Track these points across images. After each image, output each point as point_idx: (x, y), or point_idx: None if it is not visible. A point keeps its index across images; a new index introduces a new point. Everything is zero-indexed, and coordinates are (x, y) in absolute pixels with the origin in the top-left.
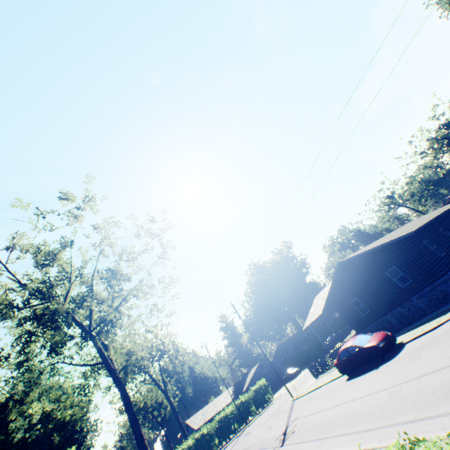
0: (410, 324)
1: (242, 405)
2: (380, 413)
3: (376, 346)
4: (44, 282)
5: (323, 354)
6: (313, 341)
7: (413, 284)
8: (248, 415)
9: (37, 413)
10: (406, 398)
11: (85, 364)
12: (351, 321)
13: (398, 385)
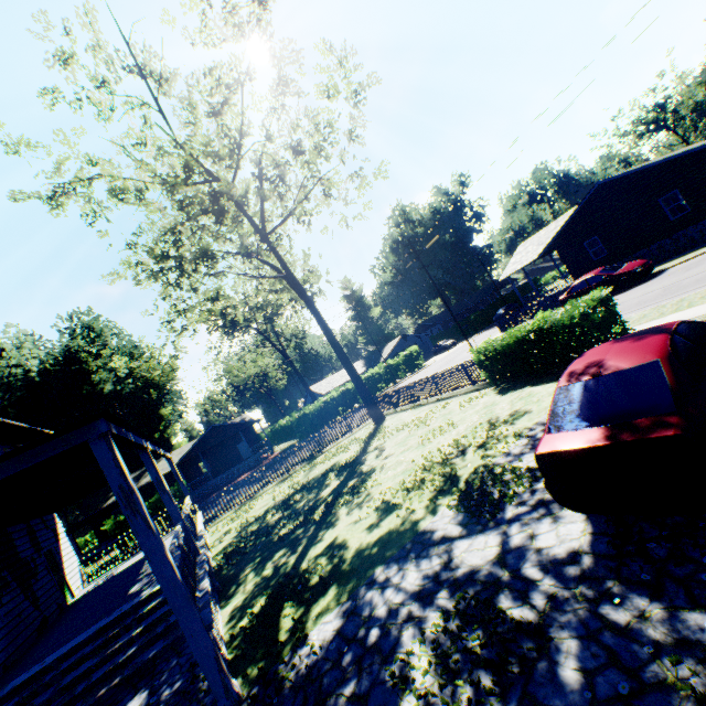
0: (666, 260)
1: (390, 368)
2: (659, 297)
3: (632, 272)
4: (210, 144)
5: (513, 311)
6: (479, 313)
7: (689, 215)
8: (397, 377)
9: (122, 369)
10: (697, 280)
11: (261, 277)
12: (574, 269)
13: (676, 283)
